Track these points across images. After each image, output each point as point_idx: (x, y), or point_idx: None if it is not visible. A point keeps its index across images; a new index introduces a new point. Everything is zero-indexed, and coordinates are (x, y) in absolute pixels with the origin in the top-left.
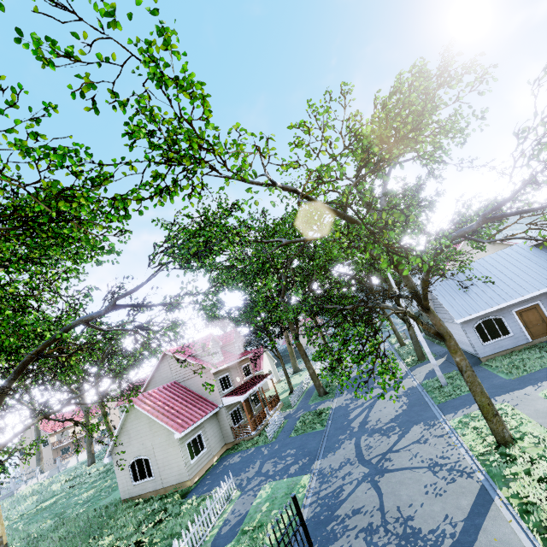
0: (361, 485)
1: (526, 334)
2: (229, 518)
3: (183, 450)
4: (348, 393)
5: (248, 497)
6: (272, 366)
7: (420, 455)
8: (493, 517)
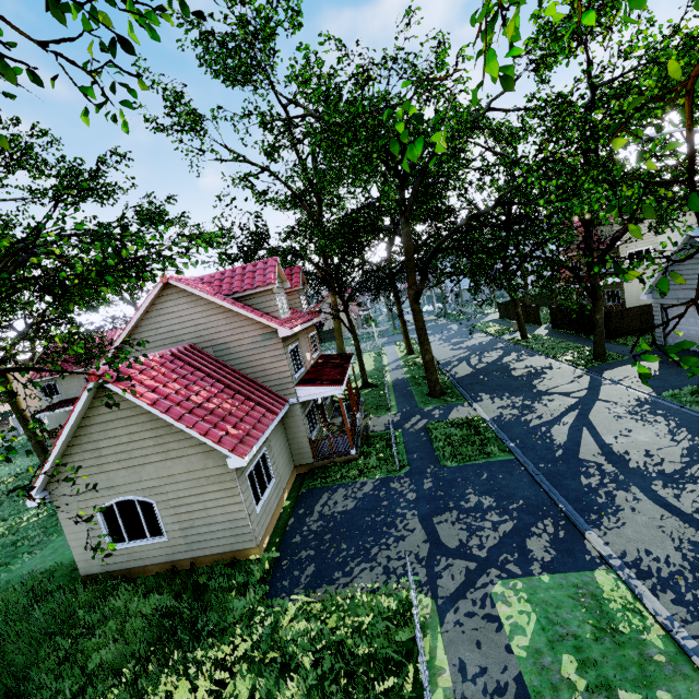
0: None
1: None
2: (468, 696)
3: (243, 491)
4: (493, 397)
5: (472, 621)
6: None
7: None
8: None
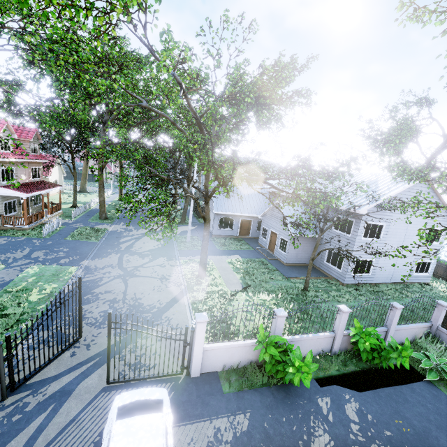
0: (115, 280)
1: (238, 232)
2: None
3: None
4: (124, 225)
5: (14, 270)
6: (60, 177)
7: (158, 272)
8: (180, 303)
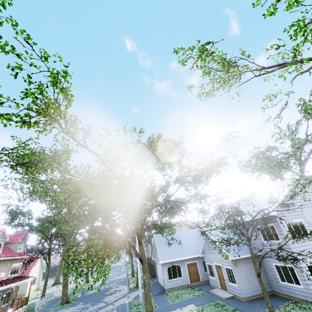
0: None
1: (188, 279)
2: None
3: None
4: (82, 304)
5: None
6: (39, 273)
7: None
8: None
